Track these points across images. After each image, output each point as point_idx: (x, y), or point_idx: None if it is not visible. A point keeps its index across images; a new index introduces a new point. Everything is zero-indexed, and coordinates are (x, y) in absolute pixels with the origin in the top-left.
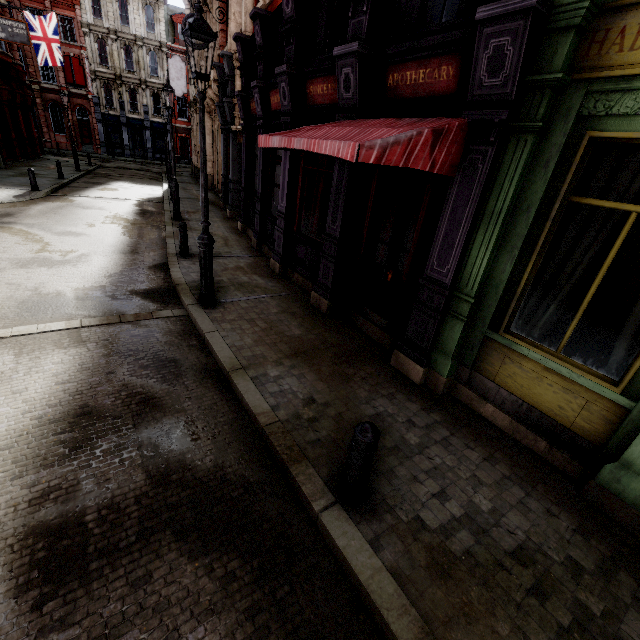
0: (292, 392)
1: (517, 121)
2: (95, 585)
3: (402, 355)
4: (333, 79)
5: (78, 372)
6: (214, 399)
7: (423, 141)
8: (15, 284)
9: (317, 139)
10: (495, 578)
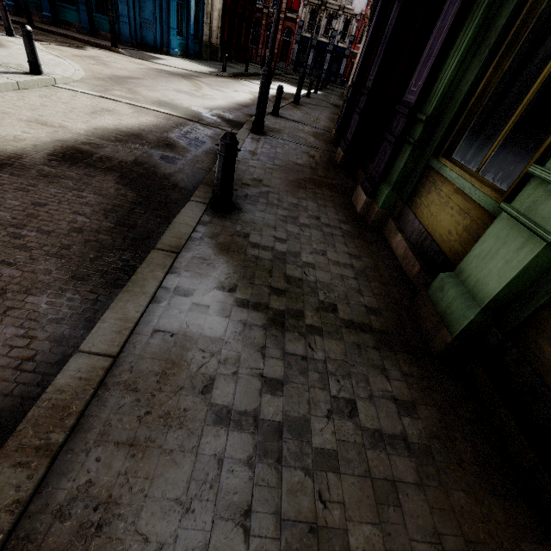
0: (252, 173)
1: None
2: (74, 167)
3: (360, 188)
4: None
5: (152, 125)
6: (205, 160)
7: None
8: (165, 95)
9: None
10: (256, 271)
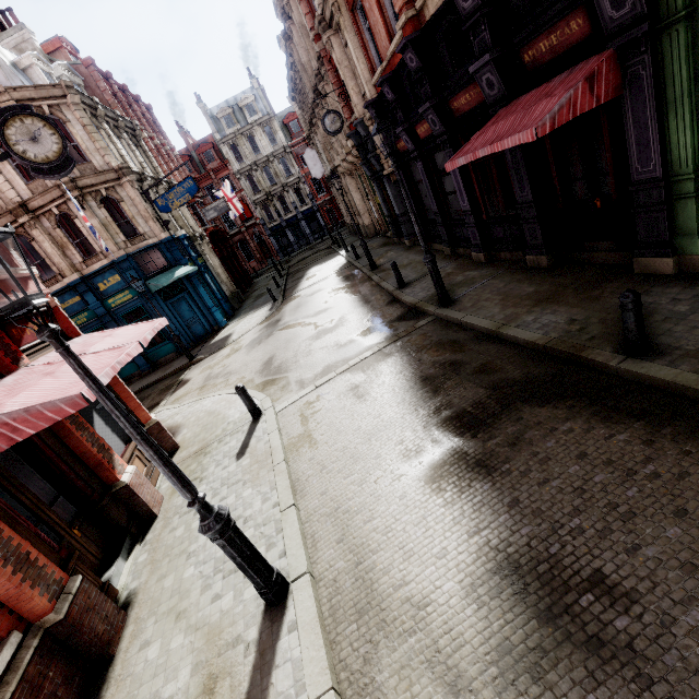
0: (553, 322)
1: (660, 22)
2: (495, 426)
3: (643, 259)
4: (473, 87)
5: (402, 366)
6: (496, 348)
7: (581, 92)
8: (324, 347)
9: (498, 142)
10: None
